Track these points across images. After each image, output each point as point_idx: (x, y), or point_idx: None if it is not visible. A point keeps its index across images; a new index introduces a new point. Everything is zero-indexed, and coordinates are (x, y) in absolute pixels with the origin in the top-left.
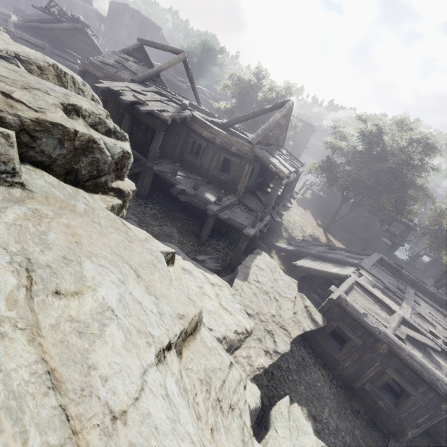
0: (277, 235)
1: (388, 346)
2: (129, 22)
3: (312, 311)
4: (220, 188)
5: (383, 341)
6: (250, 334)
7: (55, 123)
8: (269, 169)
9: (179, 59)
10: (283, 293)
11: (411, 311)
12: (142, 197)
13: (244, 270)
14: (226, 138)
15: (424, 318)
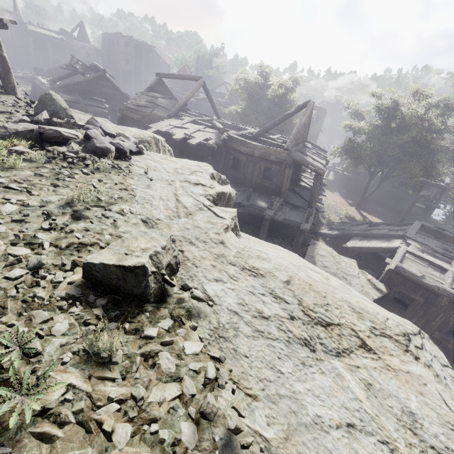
0: (317, 223)
1: (448, 299)
2: (125, 49)
3: (375, 282)
4: (265, 193)
5: (443, 295)
6: None
7: (222, 193)
8: (300, 165)
9: (200, 85)
10: (348, 272)
11: None
12: None
13: (310, 260)
14: (264, 150)
15: None
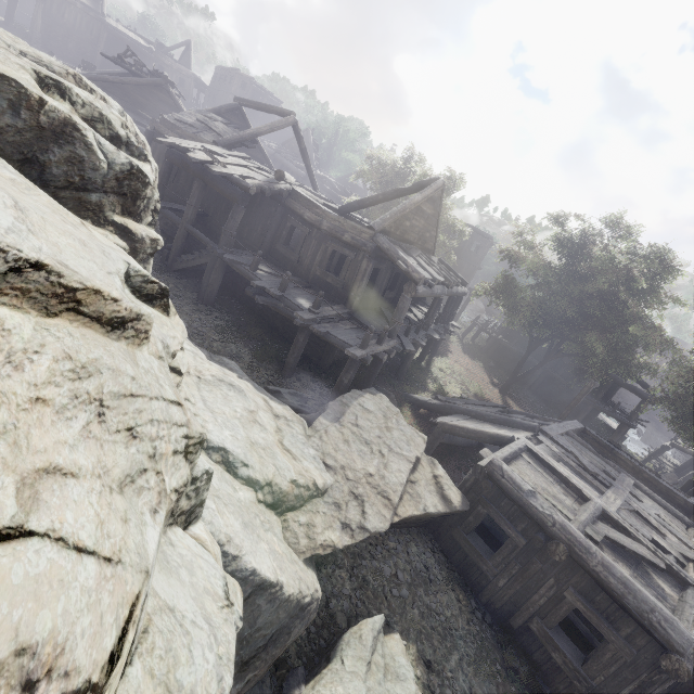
0: (418, 386)
1: (568, 548)
2: (238, 92)
3: (445, 483)
4: (324, 295)
5: (560, 538)
6: (322, 494)
7: (6, 76)
8: (407, 279)
9: (287, 123)
10: (396, 448)
11: (622, 506)
12: (205, 301)
13: (338, 408)
14: (337, 222)
15: (646, 521)
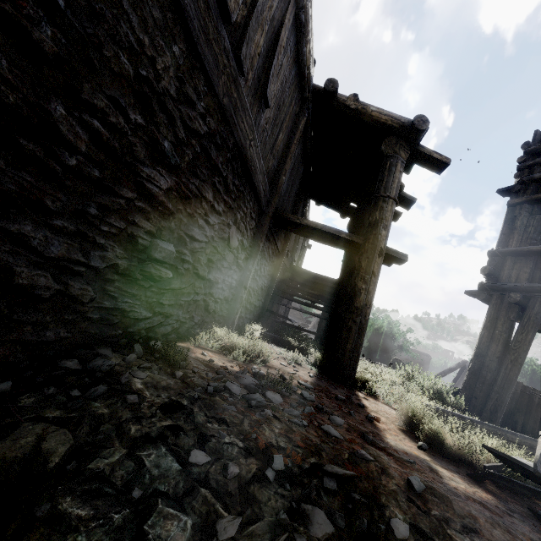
0: None
1: None
2: None
3: None
4: None
5: None
6: None
7: None
8: None
9: None
10: None
11: None
12: None
13: None
14: None
15: None
